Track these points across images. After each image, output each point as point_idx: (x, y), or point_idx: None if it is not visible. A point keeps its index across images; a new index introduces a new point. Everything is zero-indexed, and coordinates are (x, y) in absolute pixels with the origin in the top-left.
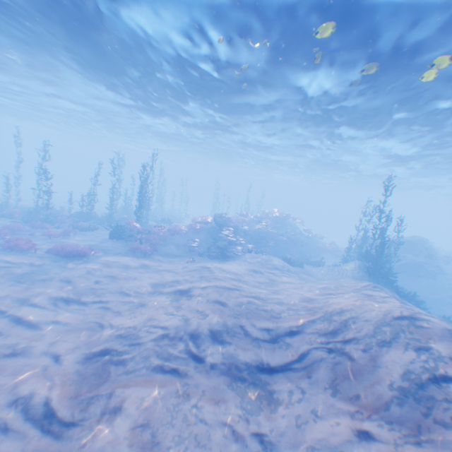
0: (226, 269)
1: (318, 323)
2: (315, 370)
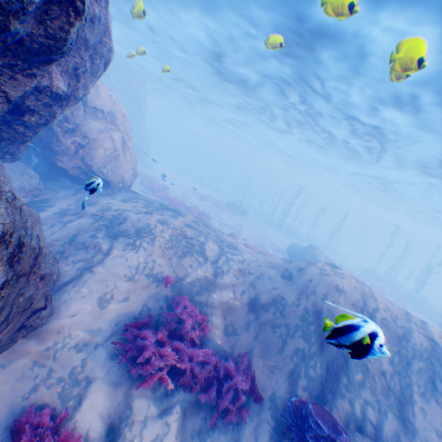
0: None
1: None
2: None
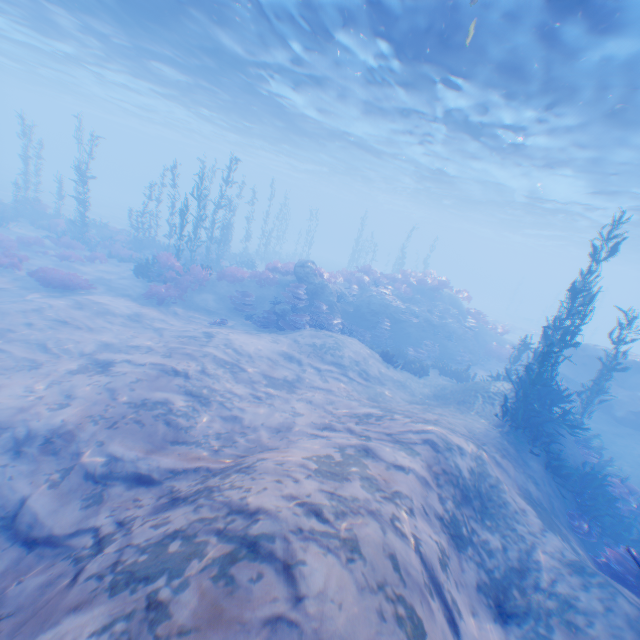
0: (236, 345)
1: (191, 479)
2: (37, 574)
